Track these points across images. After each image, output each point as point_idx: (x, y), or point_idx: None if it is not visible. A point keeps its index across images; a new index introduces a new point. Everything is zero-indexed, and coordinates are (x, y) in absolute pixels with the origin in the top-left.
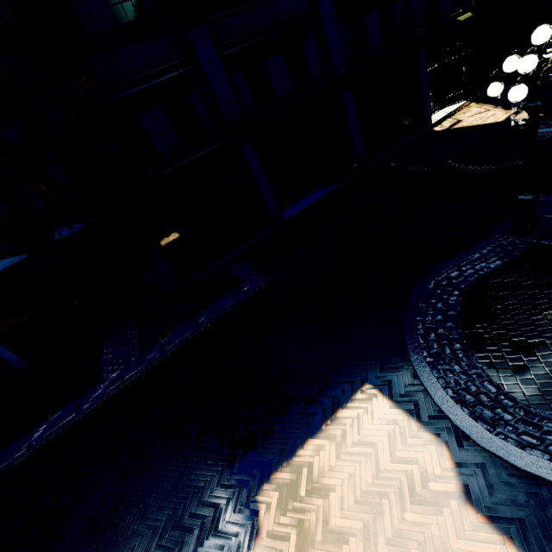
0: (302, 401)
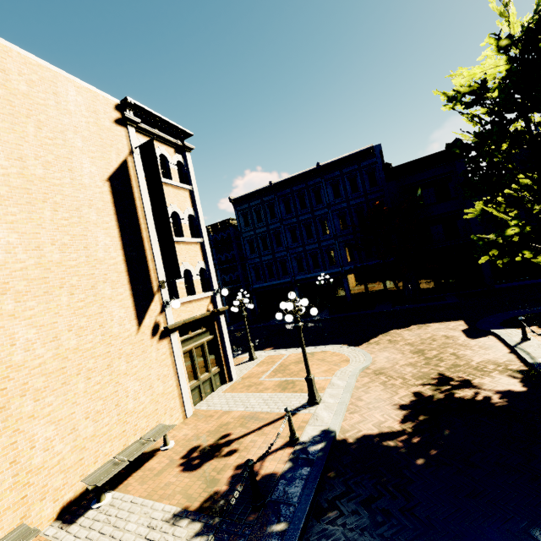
0: (438, 320)
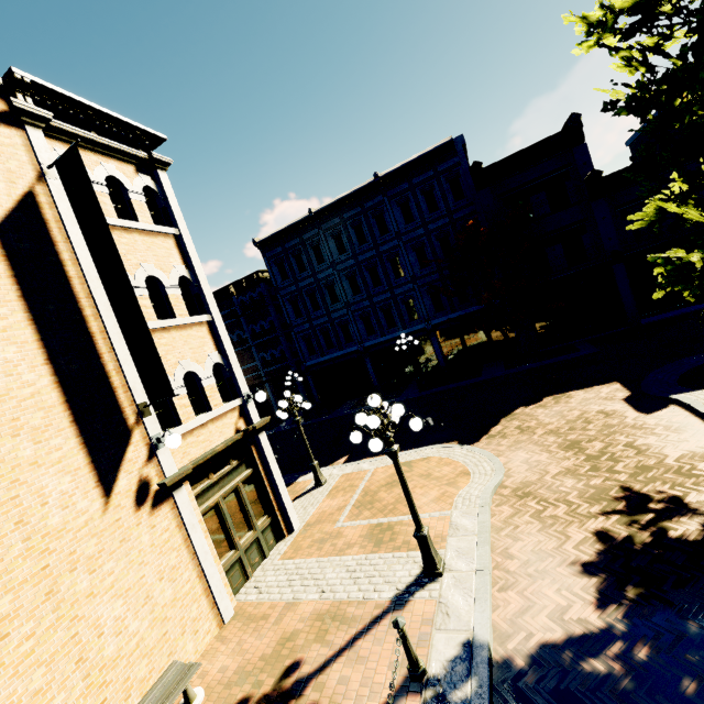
0: (580, 384)
